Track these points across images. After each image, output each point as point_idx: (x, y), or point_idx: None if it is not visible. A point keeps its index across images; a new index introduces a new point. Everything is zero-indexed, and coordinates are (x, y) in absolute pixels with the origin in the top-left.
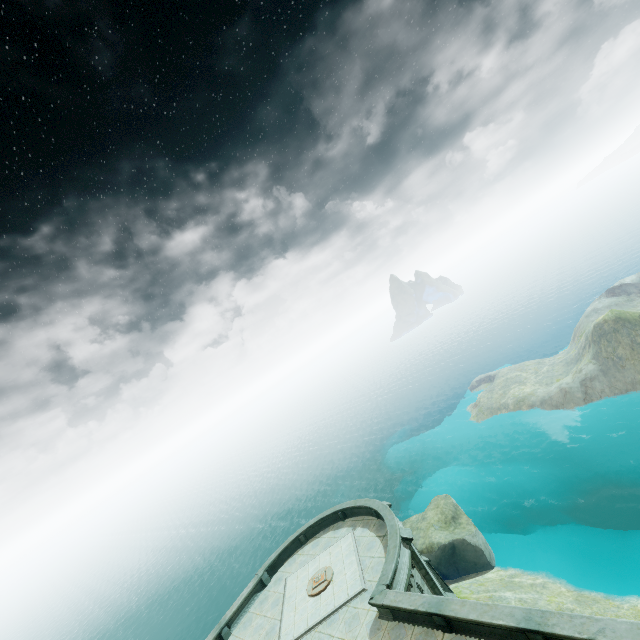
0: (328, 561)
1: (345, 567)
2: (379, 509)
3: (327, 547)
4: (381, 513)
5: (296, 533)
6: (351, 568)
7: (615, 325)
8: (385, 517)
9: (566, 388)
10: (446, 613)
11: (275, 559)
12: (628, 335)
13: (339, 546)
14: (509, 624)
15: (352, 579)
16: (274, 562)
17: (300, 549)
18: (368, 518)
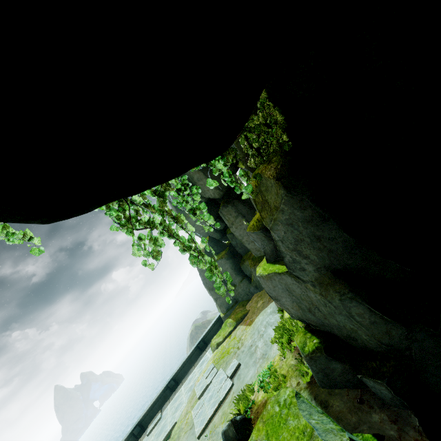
0: None
1: None
2: None
3: None
4: None
5: None
6: None
7: (195, 330)
8: None
9: None
10: (139, 420)
11: None
12: (200, 332)
13: None
14: (163, 389)
15: None
16: None
17: None
18: None
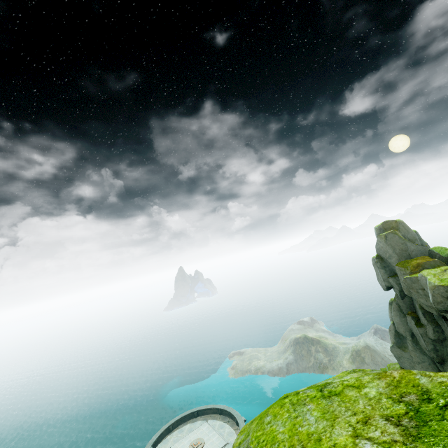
0: (197, 436)
1: (211, 437)
2: (225, 408)
3: (192, 430)
4: (227, 410)
5: (167, 424)
6: (215, 436)
7: (303, 339)
8: (231, 411)
9: (280, 365)
10: None
11: (156, 439)
12: (307, 345)
13: (201, 429)
14: None
15: (218, 440)
16: (155, 441)
17: (169, 434)
18: (214, 415)
